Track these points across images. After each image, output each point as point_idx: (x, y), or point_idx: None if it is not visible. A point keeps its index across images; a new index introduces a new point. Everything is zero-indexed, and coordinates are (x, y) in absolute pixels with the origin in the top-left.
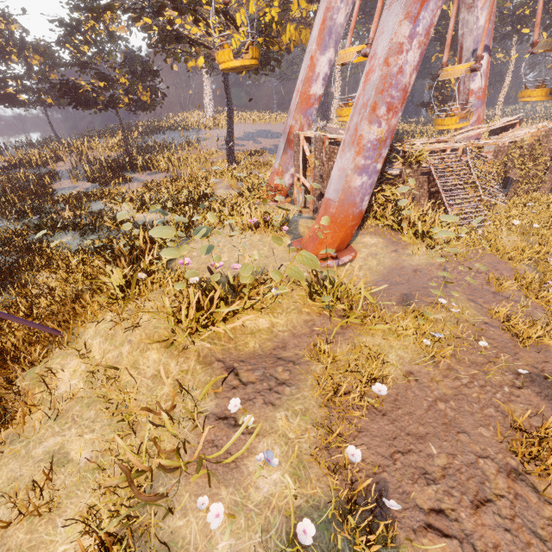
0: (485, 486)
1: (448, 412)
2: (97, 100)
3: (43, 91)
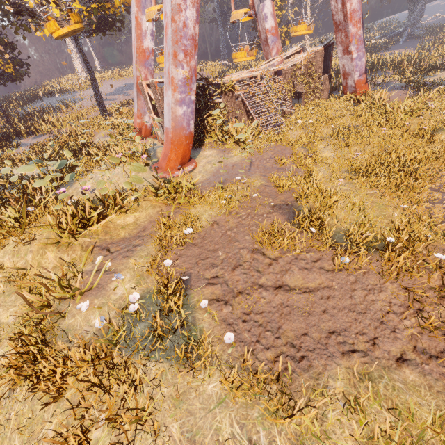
0: (240, 260)
1: (231, 235)
2: None
3: None
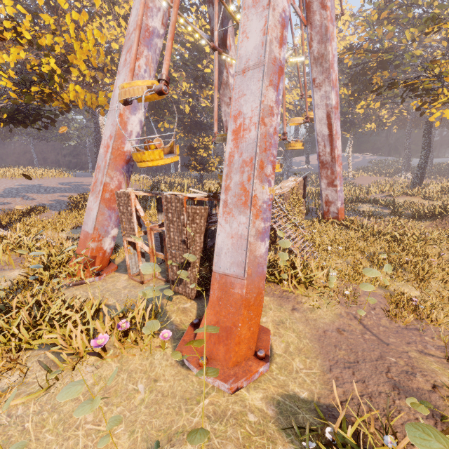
0: None
1: None
2: None
3: None
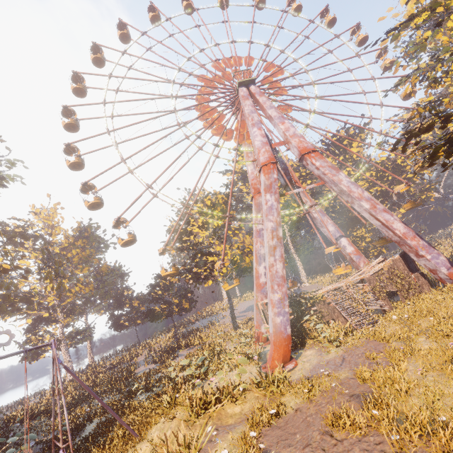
0: (311, 440)
1: (310, 420)
2: (163, 314)
3: (137, 317)
